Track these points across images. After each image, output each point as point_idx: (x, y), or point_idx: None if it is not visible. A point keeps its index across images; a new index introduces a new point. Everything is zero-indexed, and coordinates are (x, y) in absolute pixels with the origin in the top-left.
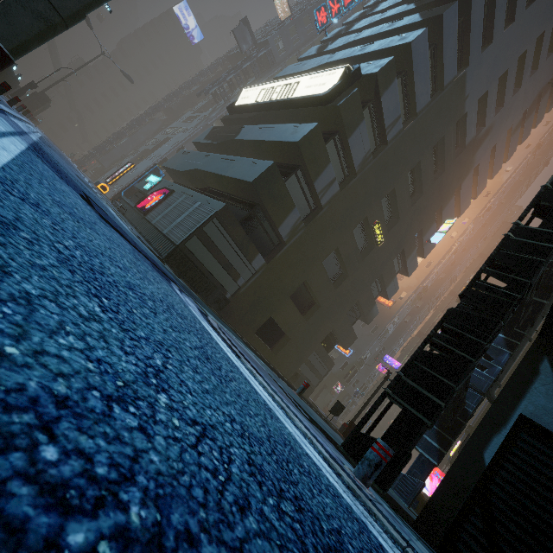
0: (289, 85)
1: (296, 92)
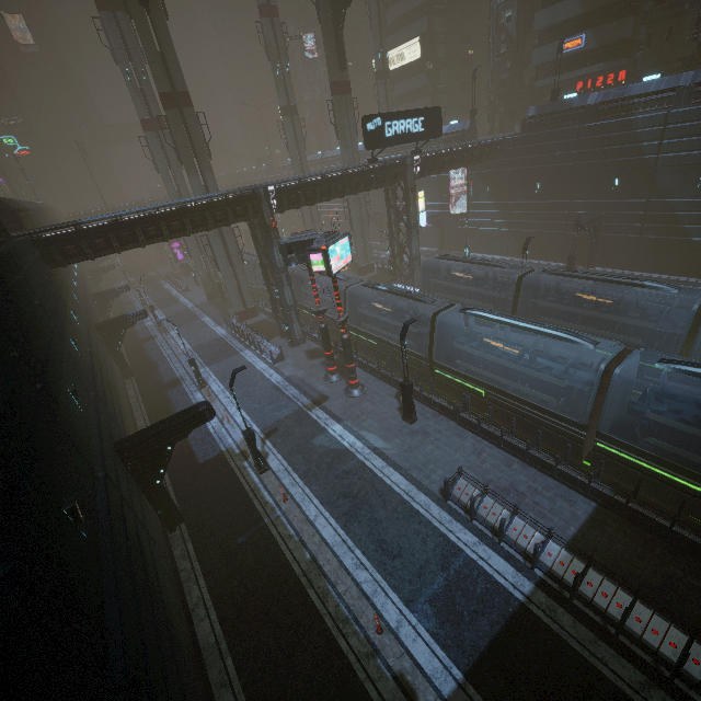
0: (399, 55)
1: (406, 58)
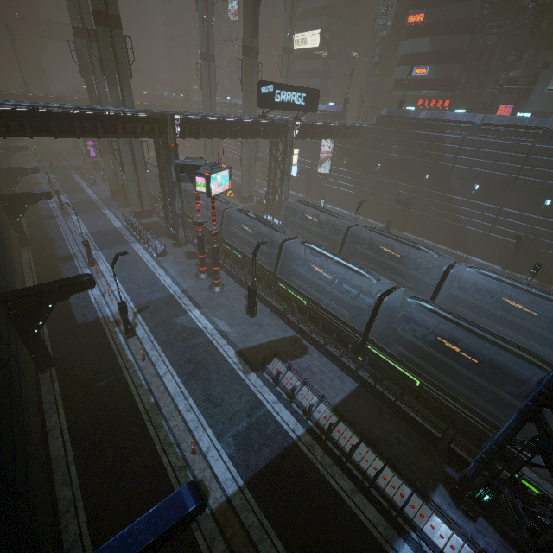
0: (303, 39)
1: (308, 43)
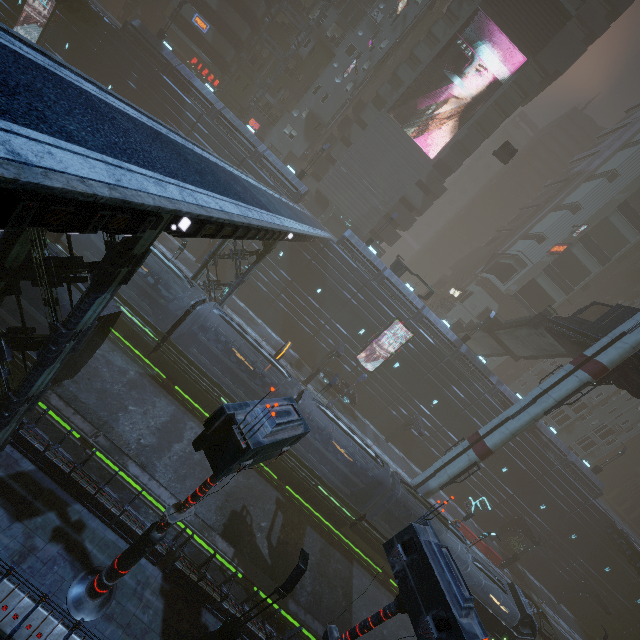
0: None
1: None
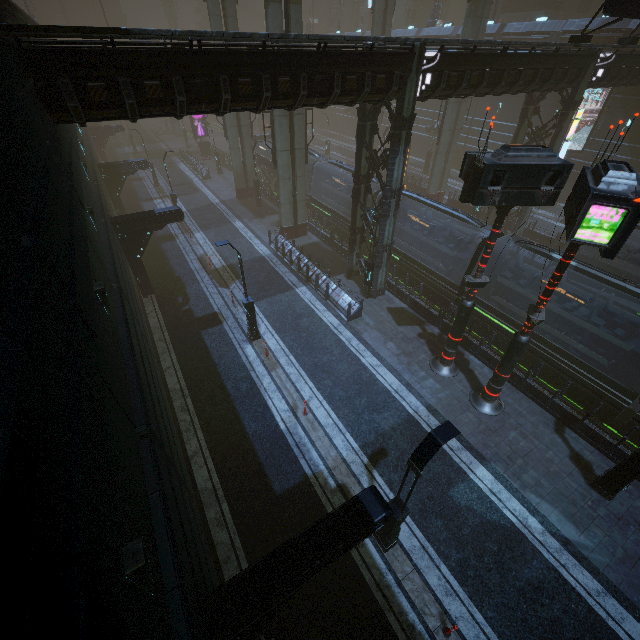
0: None
1: None
